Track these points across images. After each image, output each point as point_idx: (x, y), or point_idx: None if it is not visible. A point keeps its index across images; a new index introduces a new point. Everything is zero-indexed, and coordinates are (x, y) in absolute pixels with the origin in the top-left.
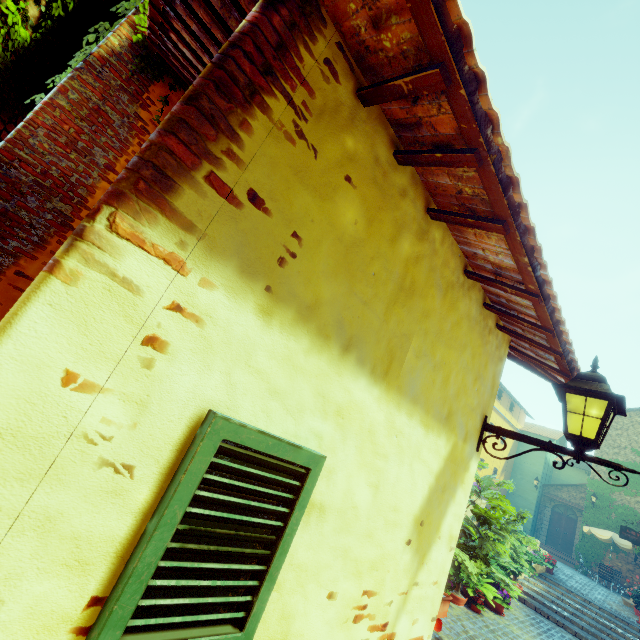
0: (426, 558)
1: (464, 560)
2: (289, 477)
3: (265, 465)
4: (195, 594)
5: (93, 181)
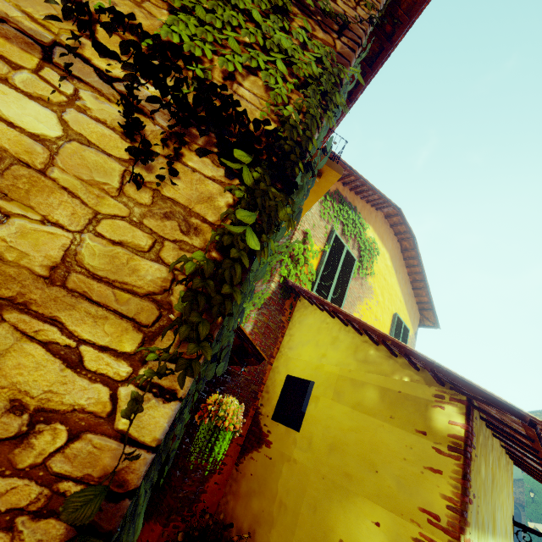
0: None
1: None
2: None
3: None
4: None
5: (265, 366)
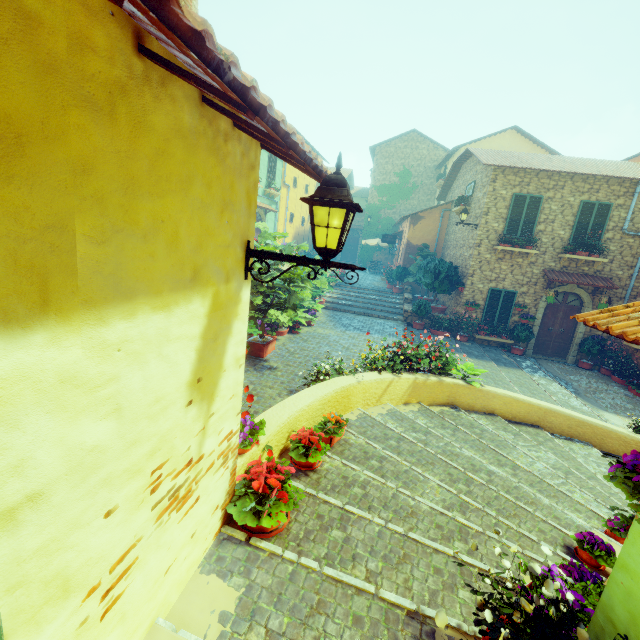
0: (216, 394)
1: (278, 316)
2: None
3: None
4: None
5: None
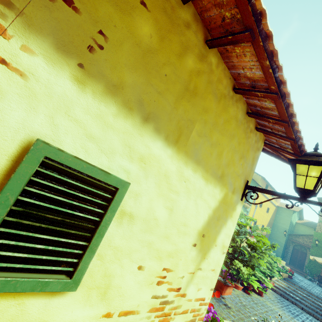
0: (207, 255)
1: (240, 266)
2: (106, 193)
3: (84, 181)
4: (37, 254)
5: None
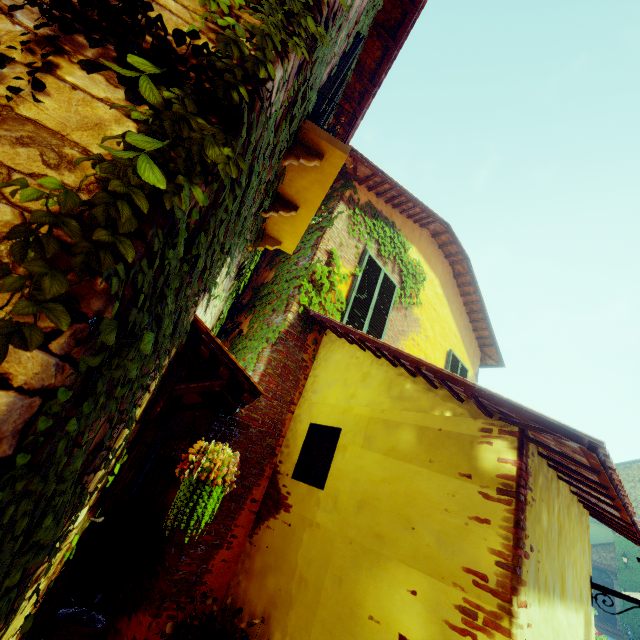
0: None
1: None
2: None
3: None
4: None
5: (284, 415)
